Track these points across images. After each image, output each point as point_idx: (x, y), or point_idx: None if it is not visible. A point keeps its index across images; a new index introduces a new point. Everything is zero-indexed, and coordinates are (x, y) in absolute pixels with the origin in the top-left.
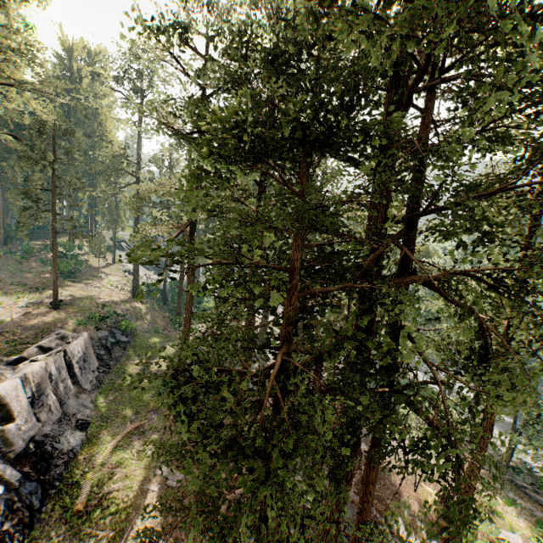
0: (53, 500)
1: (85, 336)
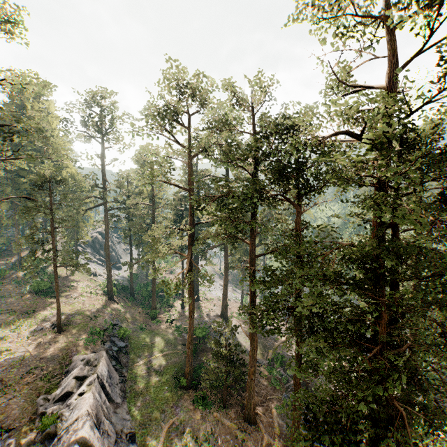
0: None
1: (104, 355)
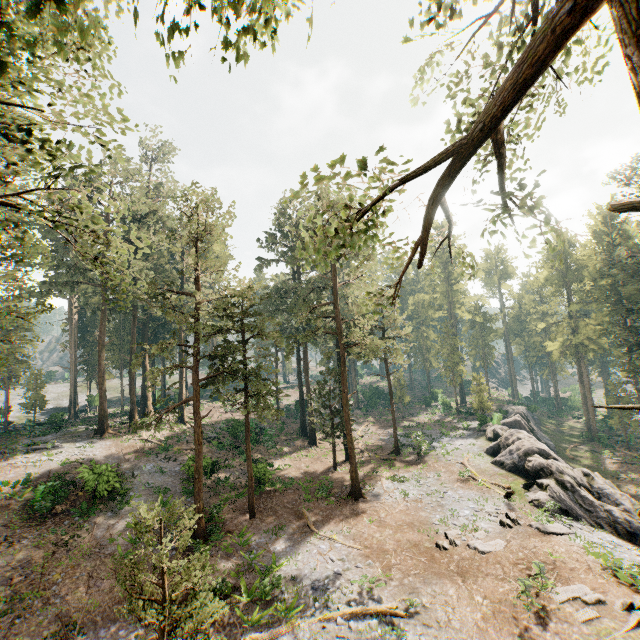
0: (558, 454)
1: (523, 406)
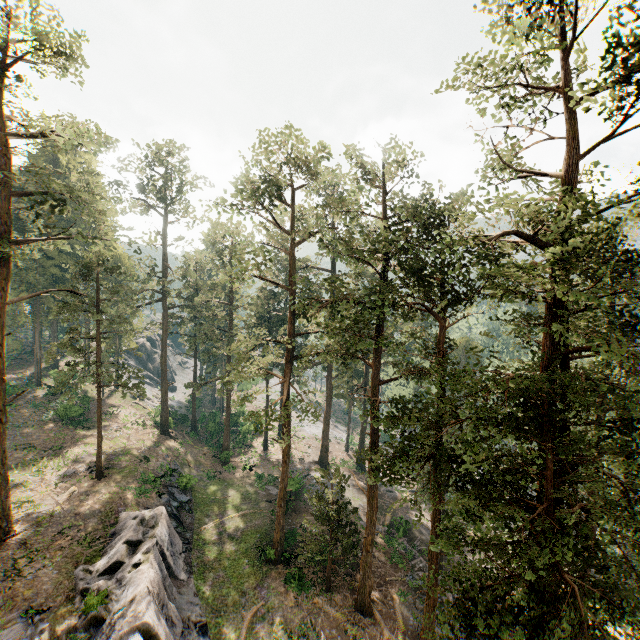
0: None
1: (164, 512)
